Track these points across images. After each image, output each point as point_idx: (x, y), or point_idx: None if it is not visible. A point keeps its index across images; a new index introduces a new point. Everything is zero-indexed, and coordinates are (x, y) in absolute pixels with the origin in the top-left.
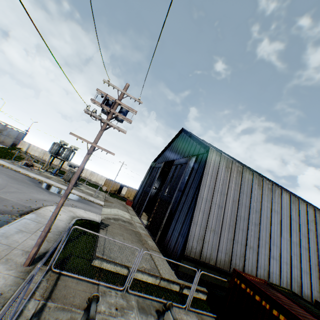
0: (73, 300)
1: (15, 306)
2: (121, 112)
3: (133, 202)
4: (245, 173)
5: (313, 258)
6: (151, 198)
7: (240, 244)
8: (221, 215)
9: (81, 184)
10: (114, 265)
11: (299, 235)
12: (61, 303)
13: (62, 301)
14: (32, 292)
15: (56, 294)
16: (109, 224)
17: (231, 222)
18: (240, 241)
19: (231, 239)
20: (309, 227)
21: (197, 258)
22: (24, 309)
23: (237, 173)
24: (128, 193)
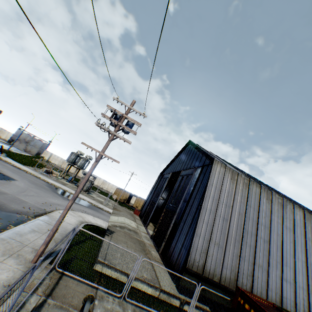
0: (71, 300)
1: (17, 293)
2: (127, 125)
3: (140, 212)
4: (252, 185)
5: None
6: (158, 208)
7: (248, 261)
8: (226, 228)
9: (93, 191)
10: (114, 271)
11: None
12: (60, 302)
13: (61, 299)
14: (35, 287)
15: (57, 292)
16: (114, 231)
17: (237, 237)
18: (247, 258)
19: (237, 255)
20: None
21: (200, 272)
22: (27, 302)
23: (243, 186)
24: (136, 202)
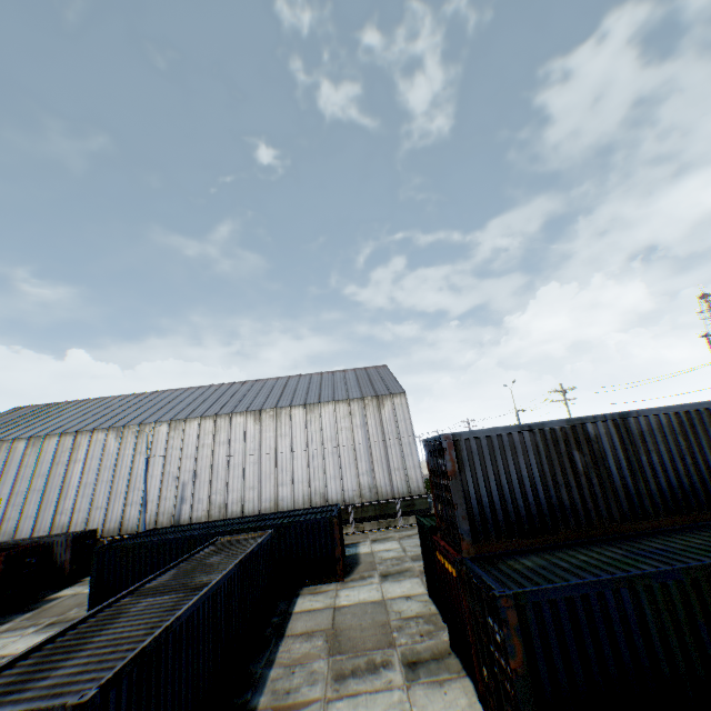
0: None
1: None
2: None
3: None
4: None
5: (54, 495)
6: None
7: None
8: None
9: None
10: None
11: (32, 479)
12: None
13: None
14: None
15: None
16: None
17: None
18: None
19: None
20: (58, 461)
21: None
22: None
23: None
24: None
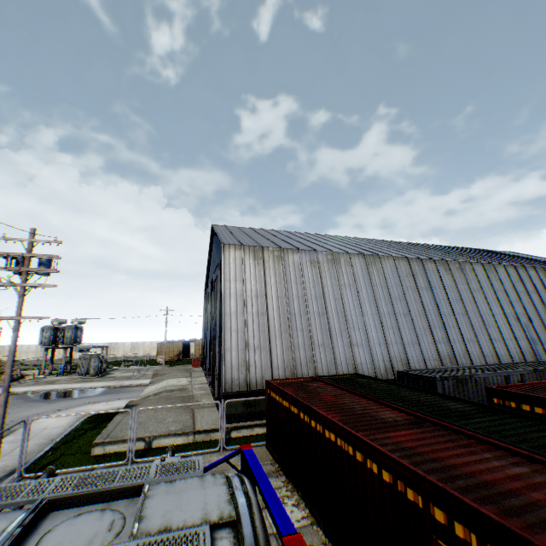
0: None
1: None
2: (41, 265)
3: (203, 359)
4: (287, 255)
5: (421, 321)
6: None
7: (304, 348)
8: (265, 324)
9: (116, 369)
10: (123, 444)
11: (391, 301)
12: None
13: None
14: None
15: None
16: (138, 404)
17: (282, 327)
18: (303, 345)
19: (289, 347)
20: (405, 285)
21: (244, 389)
22: None
23: (275, 260)
24: (198, 349)
